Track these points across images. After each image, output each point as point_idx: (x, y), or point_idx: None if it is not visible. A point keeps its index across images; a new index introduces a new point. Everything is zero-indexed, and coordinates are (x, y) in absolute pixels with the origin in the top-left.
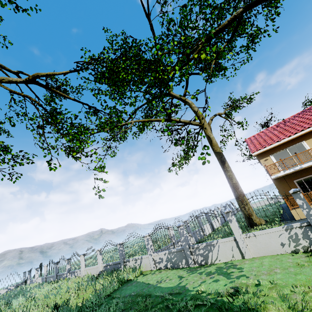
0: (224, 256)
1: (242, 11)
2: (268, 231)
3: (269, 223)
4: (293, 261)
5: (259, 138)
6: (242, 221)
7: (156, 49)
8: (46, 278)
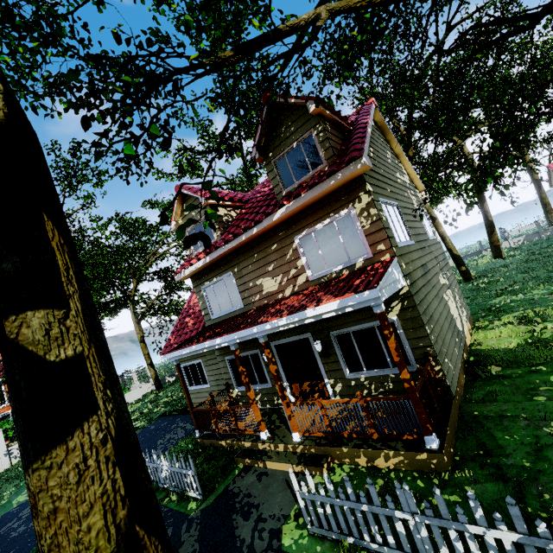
0: None
1: None
2: None
3: None
4: None
5: None
6: None
7: None
8: None
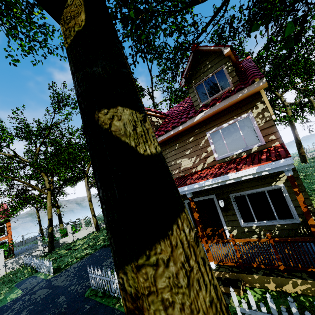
0: None
1: None
2: None
3: None
4: None
5: None
6: None
7: None
8: None
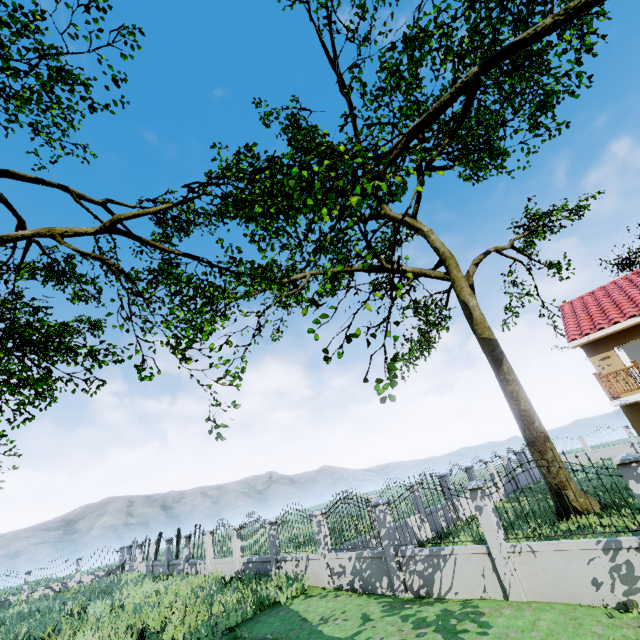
0: (467, 585)
1: (478, 72)
2: (564, 547)
3: (610, 510)
4: (605, 632)
5: (592, 304)
6: (506, 512)
7: (354, 127)
8: (152, 566)
